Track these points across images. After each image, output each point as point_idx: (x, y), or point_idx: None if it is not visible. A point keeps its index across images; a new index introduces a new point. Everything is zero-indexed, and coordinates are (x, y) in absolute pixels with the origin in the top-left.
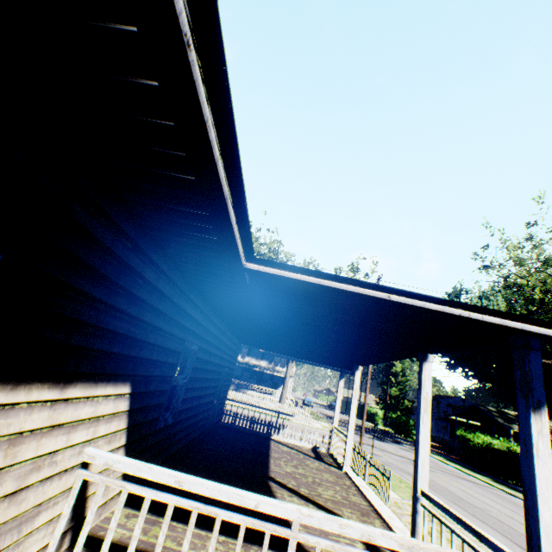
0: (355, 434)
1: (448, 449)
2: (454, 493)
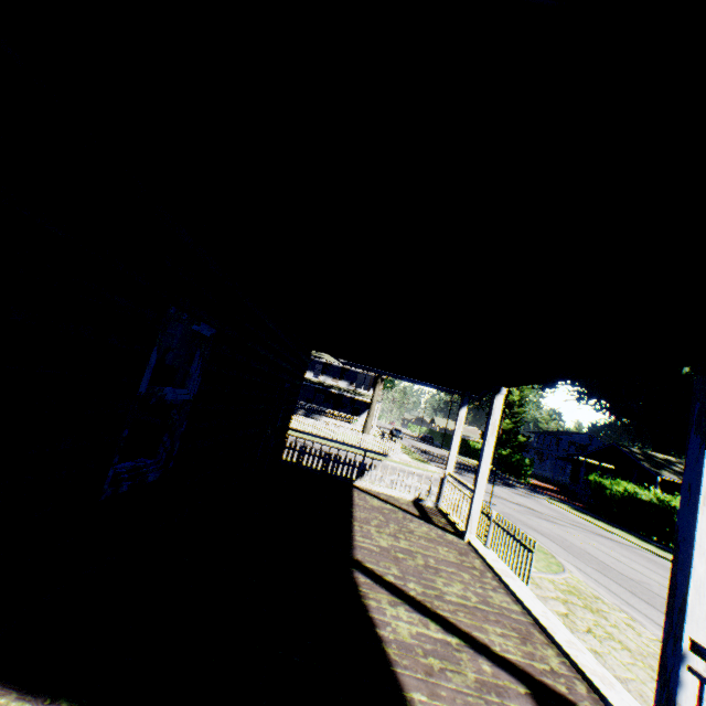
0: (458, 474)
1: (568, 495)
2: (598, 559)
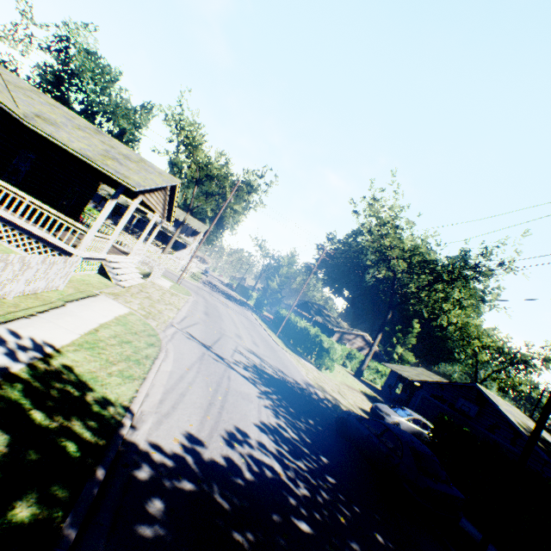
0: (211, 290)
1: None
2: (218, 309)
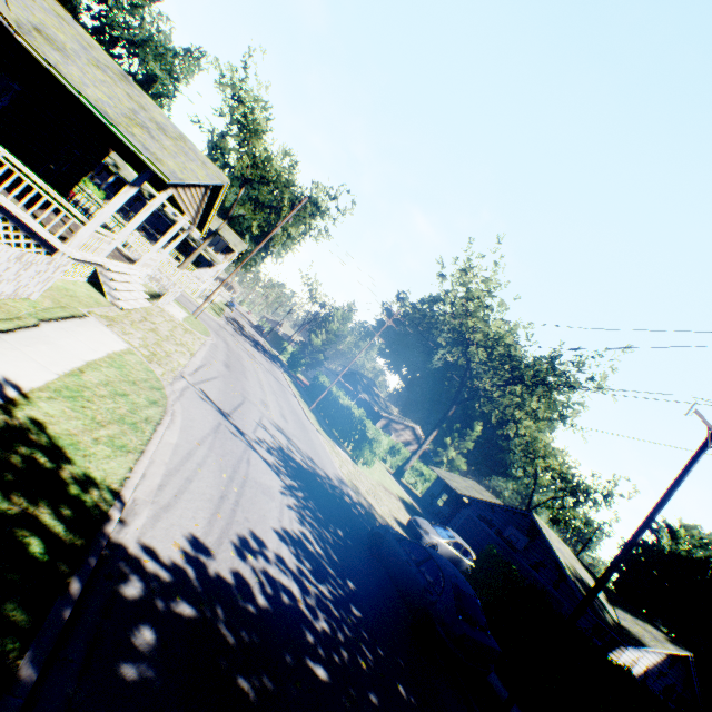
0: (236, 332)
1: None
2: (242, 361)
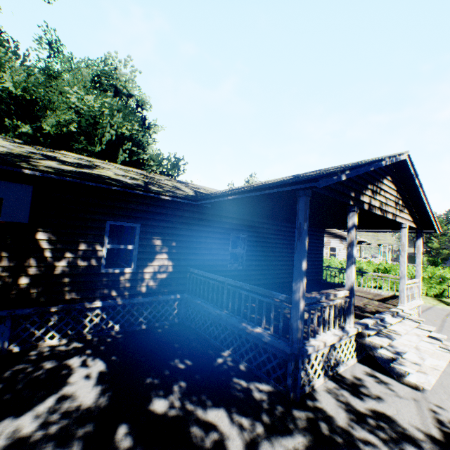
0: None
1: None
2: None
